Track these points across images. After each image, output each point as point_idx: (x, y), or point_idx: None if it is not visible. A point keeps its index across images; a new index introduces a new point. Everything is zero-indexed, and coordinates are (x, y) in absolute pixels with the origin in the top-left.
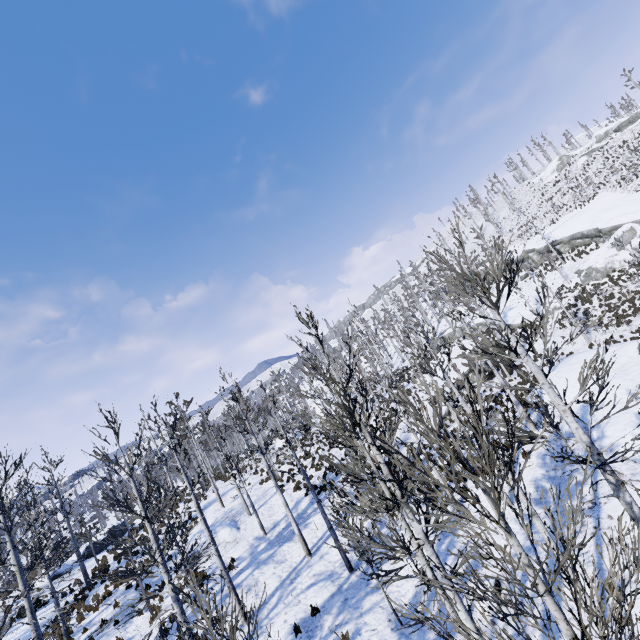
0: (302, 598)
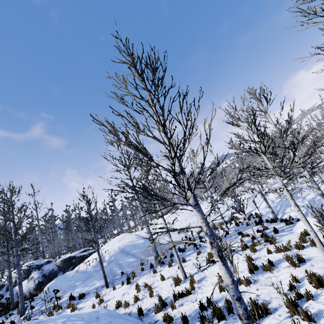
0: None
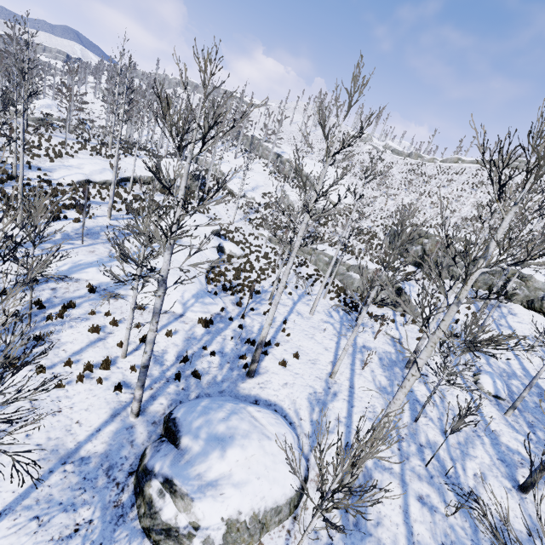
0: None
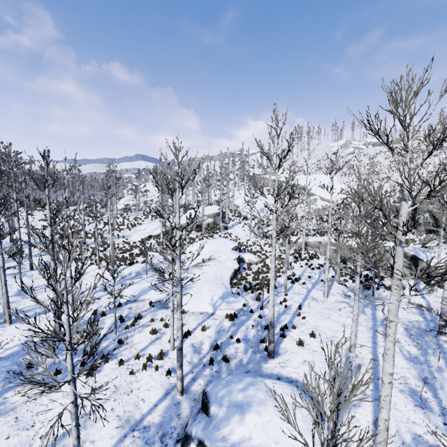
0: None
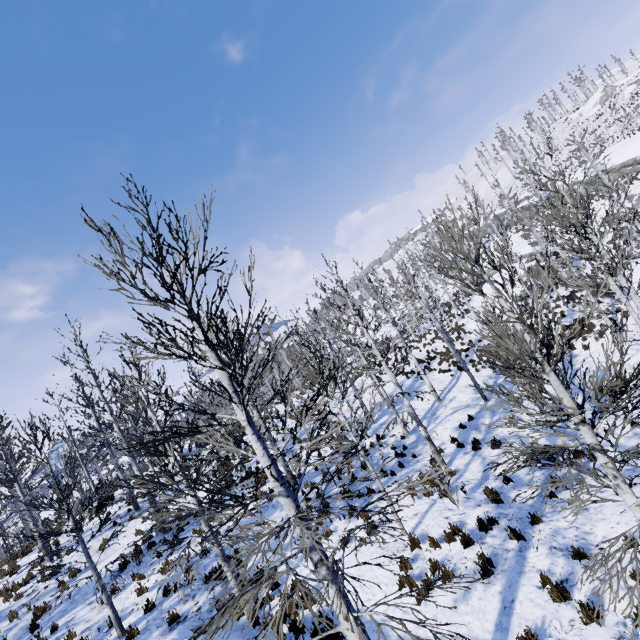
0: (451, 418)
